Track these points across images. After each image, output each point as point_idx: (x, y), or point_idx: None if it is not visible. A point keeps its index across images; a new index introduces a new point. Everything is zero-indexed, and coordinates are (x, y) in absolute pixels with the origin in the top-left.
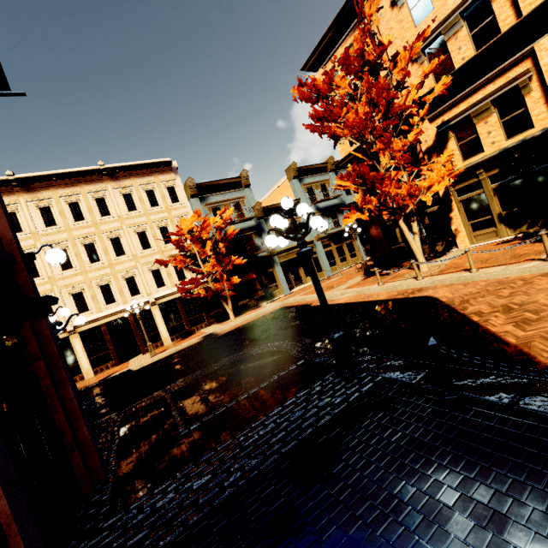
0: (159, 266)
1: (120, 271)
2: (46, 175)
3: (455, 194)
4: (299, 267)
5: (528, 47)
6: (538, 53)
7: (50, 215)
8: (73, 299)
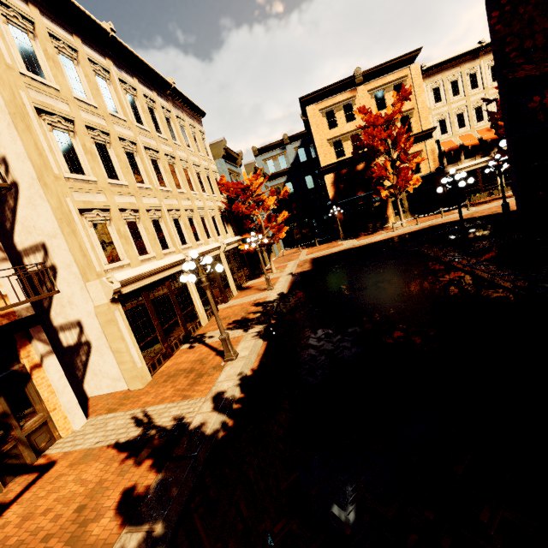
0: (215, 214)
1: (198, 207)
2: (138, 59)
3: (389, 197)
4: None
5: (423, 141)
6: (426, 145)
7: (135, 109)
8: (174, 225)
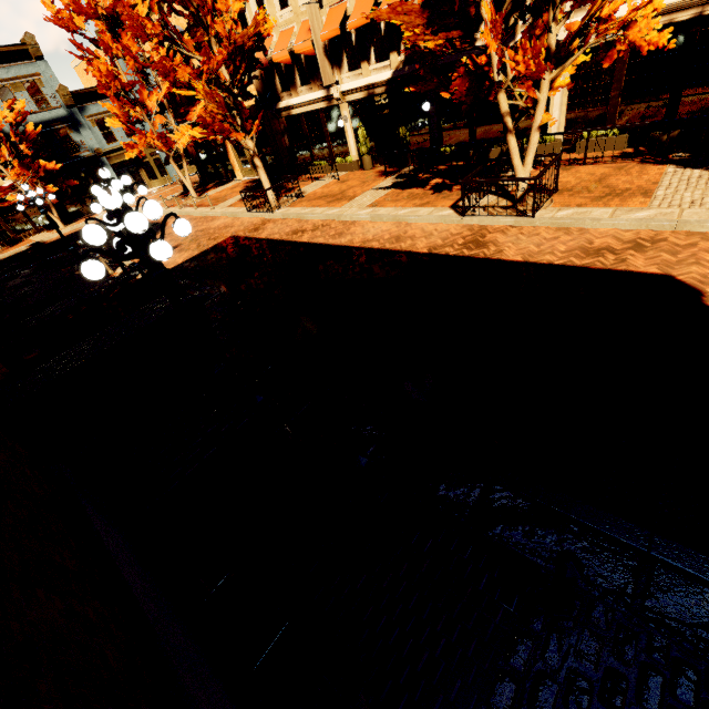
0: None
1: None
2: None
3: None
4: (140, 169)
5: None
6: None
7: None
8: None
